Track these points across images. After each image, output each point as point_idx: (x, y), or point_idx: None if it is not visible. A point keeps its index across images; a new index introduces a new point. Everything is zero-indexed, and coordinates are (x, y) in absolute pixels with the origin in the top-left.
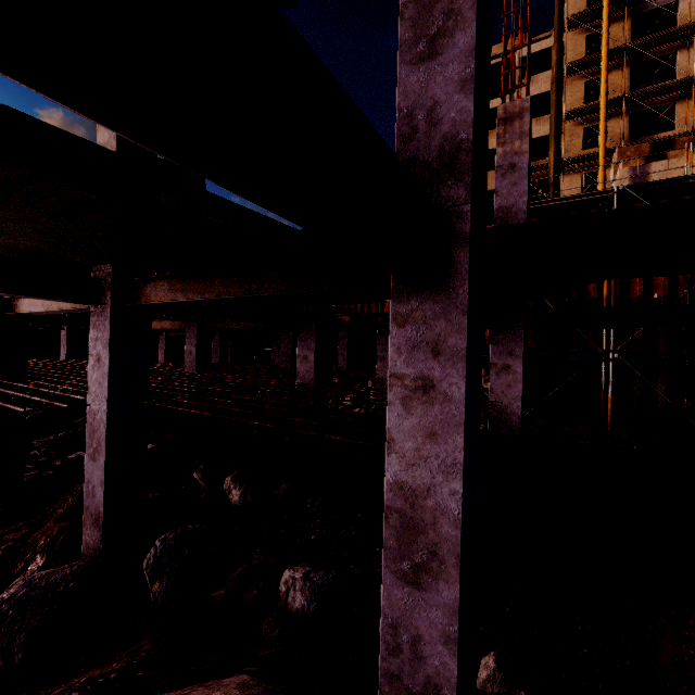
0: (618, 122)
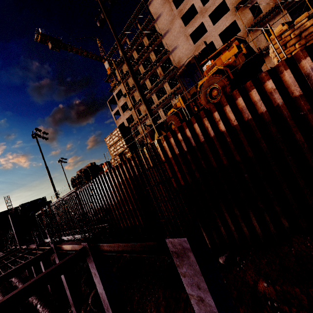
0: (142, 106)
